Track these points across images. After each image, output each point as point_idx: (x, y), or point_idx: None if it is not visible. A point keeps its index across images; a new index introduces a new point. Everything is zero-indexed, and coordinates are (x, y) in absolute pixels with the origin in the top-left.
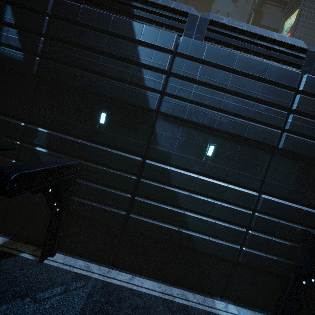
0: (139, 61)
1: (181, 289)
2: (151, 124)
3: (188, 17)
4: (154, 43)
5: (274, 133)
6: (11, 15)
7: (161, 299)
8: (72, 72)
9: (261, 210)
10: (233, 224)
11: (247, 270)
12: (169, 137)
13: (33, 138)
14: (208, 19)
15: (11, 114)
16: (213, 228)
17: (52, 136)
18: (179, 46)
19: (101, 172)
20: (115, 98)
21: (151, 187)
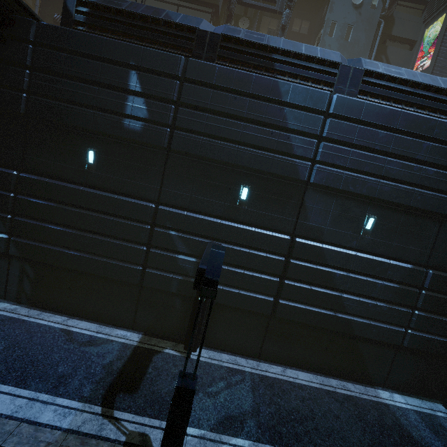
0: (286, 126)
1: (338, 380)
2: (299, 197)
3: (339, 69)
4: (303, 104)
5: (445, 199)
6: (137, 81)
7: (323, 390)
8: (209, 143)
9: (429, 288)
10: (396, 305)
11: (413, 355)
12: (320, 211)
13: (166, 221)
14: (363, 70)
15: (137, 195)
16: (374, 310)
17: (188, 217)
18: (332, 105)
19: (245, 255)
20: (259, 170)
21: (303, 268)
